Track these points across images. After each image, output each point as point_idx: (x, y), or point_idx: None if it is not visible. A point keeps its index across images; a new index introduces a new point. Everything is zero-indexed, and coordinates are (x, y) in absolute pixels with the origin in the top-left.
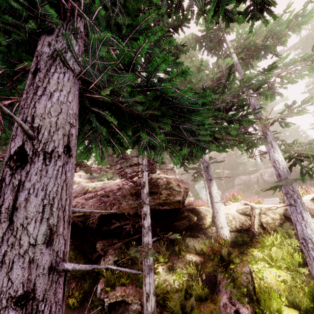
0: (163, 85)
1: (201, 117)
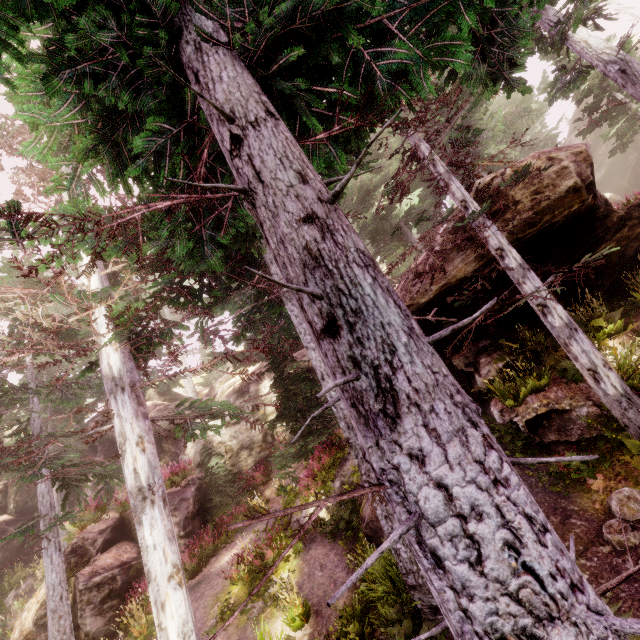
0: None
1: None
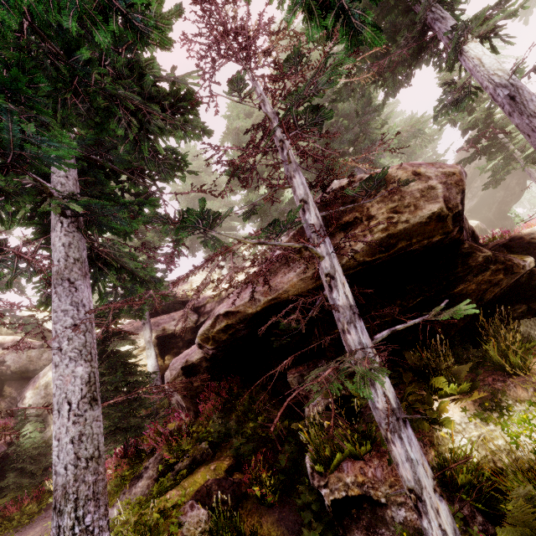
0: None
1: None
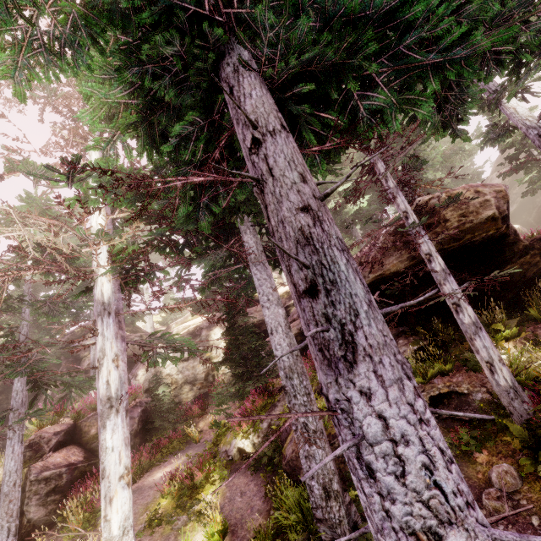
0: (344, 3)
1: (421, 3)
